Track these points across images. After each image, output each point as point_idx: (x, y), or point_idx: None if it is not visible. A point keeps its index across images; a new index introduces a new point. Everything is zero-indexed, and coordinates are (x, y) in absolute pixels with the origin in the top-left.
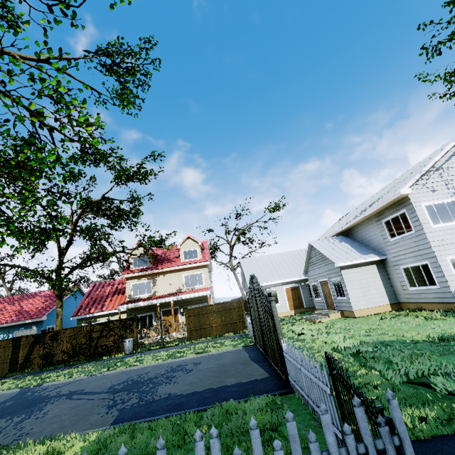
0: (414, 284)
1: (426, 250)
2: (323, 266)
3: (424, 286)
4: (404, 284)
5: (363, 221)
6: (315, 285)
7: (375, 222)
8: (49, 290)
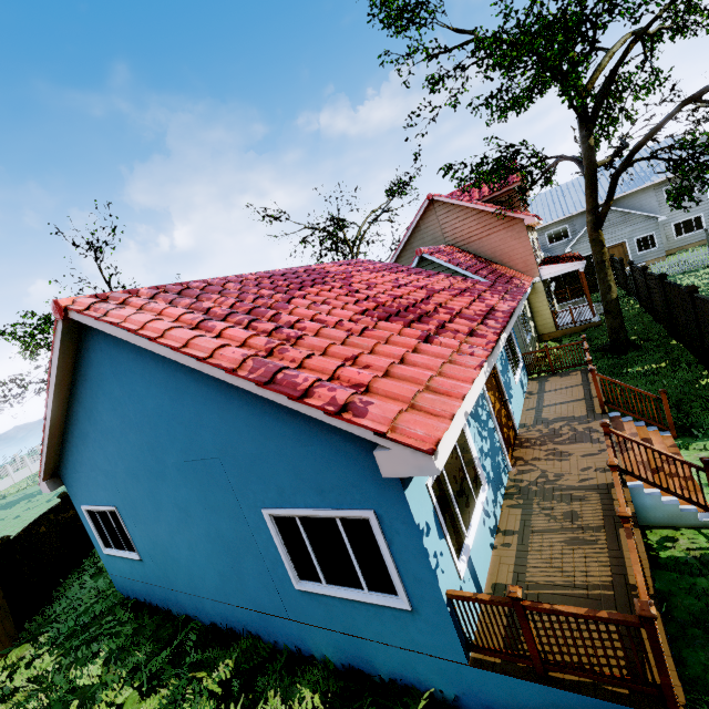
0: (681, 234)
1: (703, 206)
2: (622, 229)
3: (691, 233)
4: (670, 236)
5: (636, 191)
6: (588, 255)
7: (653, 191)
8: (314, 265)
